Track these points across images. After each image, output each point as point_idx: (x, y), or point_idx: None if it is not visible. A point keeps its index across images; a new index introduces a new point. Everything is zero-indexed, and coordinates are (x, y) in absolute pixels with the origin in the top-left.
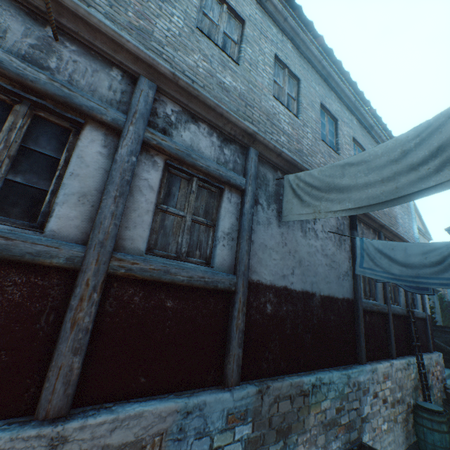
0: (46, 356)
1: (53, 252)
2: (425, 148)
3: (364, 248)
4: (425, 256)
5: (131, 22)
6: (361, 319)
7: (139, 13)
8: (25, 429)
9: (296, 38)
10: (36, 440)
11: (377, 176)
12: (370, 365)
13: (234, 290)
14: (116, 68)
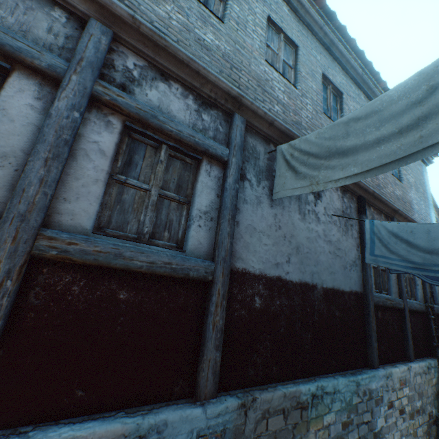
0: None
1: None
2: None
3: (375, 232)
4: None
5: None
6: (372, 316)
7: None
8: None
9: (293, 0)
10: None
11: (392, 126)
12: (384, 369)
13: (211, 279)
14: (59, 8)
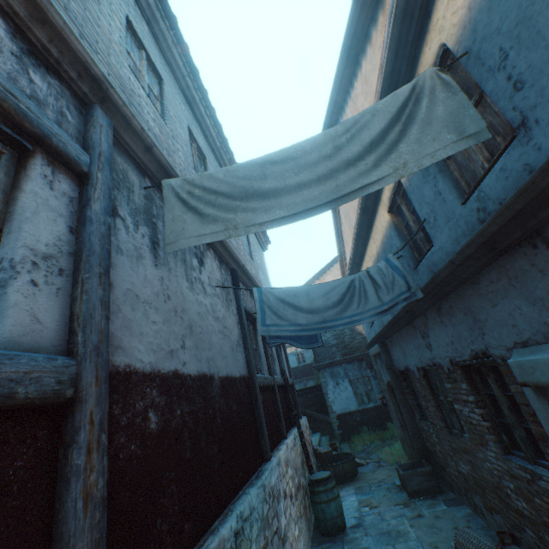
0: None
1: None
2: (358, 144)
3: (265, 300)
4: (327, 296)
5: None
6: (259, 399)
7: None
8: None
9: (155, 24)
10: None
11: (311, 174)
12: (275, 456)
13: (73, 395)
14: None
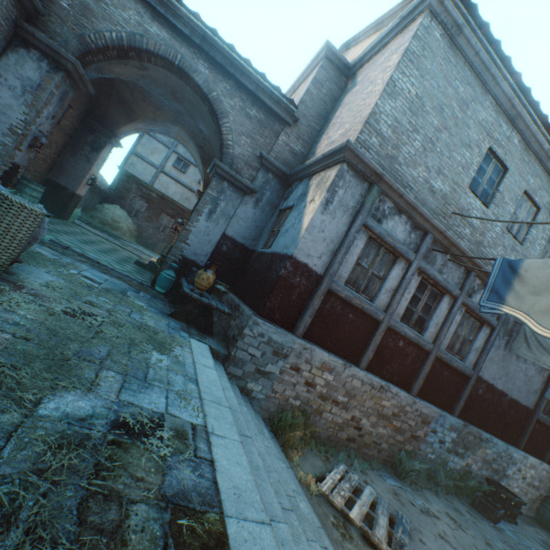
0: (413, 376)
1: (426, 345)
2: None
3: None
4: None
5: (476, 239)
6: (531, 424)
7: (481, 232)
8: (409, 394)
9: None
10: (411, 399)
11: None
12: (524, 453)
13: (470, 377)
14: (462, 266)
